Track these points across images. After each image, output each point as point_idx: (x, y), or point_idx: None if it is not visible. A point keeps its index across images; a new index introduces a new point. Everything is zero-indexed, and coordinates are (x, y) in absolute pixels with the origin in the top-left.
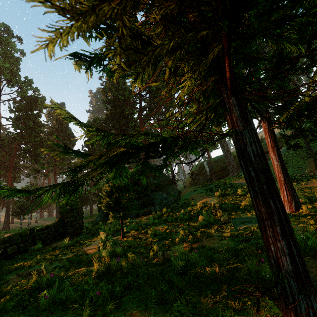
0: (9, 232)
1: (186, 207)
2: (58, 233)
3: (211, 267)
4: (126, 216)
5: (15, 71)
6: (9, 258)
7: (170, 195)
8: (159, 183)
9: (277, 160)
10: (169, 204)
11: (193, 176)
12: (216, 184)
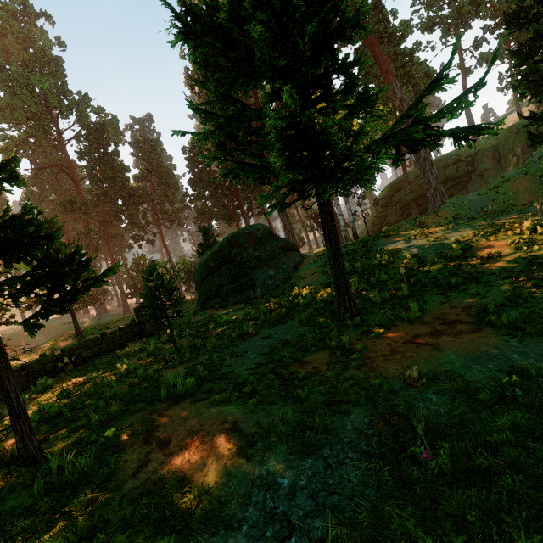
0: (119, 321)
1: (287, 292)
2: (134, 334)
3: (119, 400)
4: (223, 303)
5: (62, 86)
6: (88, 361)
7: (280, 271)
8: (262, 255)
9: (328, 249)
10: (276, 285)
11: (377, 209)
12: (350, 248)
